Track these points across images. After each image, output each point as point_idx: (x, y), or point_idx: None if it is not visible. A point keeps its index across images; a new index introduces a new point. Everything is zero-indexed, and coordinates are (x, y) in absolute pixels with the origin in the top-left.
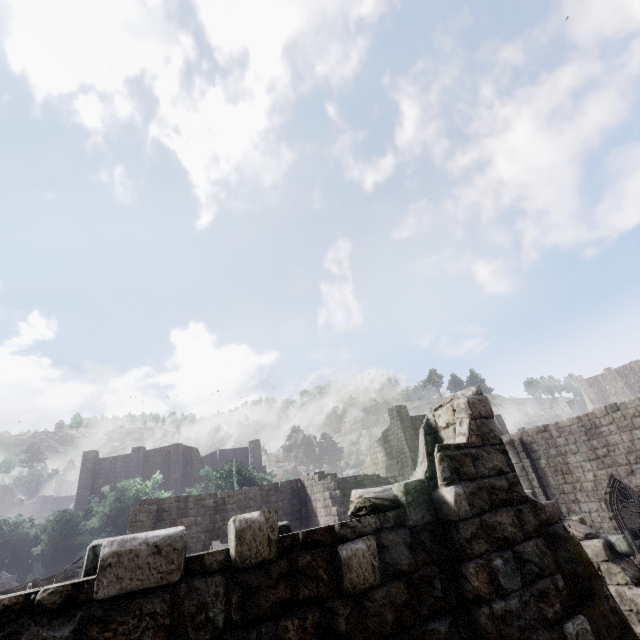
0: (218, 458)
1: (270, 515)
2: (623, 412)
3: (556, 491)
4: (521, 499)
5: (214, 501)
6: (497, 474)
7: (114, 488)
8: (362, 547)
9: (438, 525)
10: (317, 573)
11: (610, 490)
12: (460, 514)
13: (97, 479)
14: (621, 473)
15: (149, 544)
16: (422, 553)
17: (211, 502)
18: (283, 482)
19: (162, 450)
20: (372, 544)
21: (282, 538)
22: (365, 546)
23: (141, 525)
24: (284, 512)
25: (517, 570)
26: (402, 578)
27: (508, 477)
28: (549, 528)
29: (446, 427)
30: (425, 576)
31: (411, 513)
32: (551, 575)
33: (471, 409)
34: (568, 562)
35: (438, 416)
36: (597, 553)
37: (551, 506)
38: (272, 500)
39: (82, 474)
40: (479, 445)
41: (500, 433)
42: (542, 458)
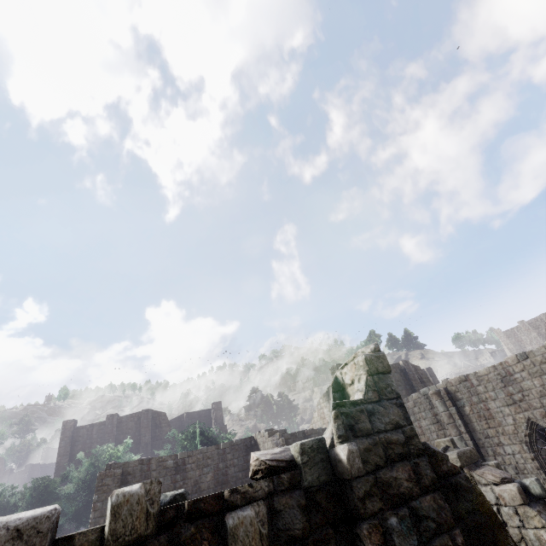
0: (185, 420)
1: (151, 486)
2: (532, 359)
3: (481, 435)
4: (418, 452)
5: (175, 462)
6: (393, 428)
7: (90, 454)
8: (250, 514)
9: (335, 484)
10: (200, 545)
11: (529, 432)
12: (352, 472)
13: (75, 446)
14: (537, 416)
15: (9, 528)
16: (317, 515)
17: (172, 463)
18: (238, 440)
19: (133, 416)
20: (261, 510)
21: (165, 510)
22: (253, 513)
23: (107, 489)
24: (239, 469)
25: (413, 528)
26: (294, 544)
27: (405, 430)
28: (451, 479)
29: (351, 384)
30: (319, 540)
31: (306, 473)
32: (449, 530)
33: (368, 366)
34: (471, 513)
35: (344, 374)
36: (513, 497)
37: (469, 452)
38: (228, 458)
39: (62, 442)
40: (376, 400)
41: (431, 384)
42: (466, 405)
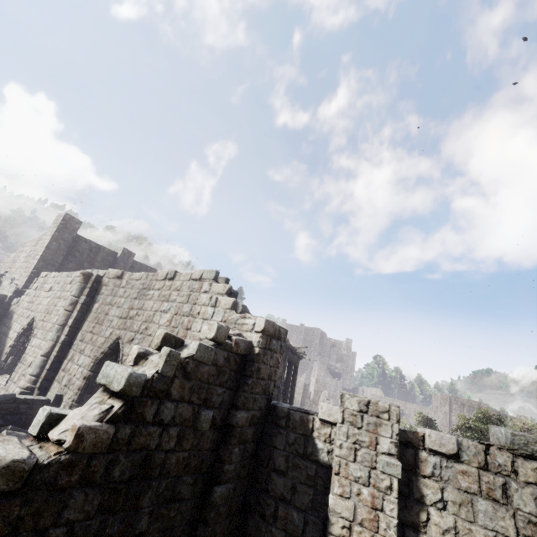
0: None
1: None
2: (174, 282)
3: (80, 337)
4: None
5: None
6: None
7: None
8: None
9: None
10: None
11: (108, 351)
12: None
13: None
14: (126, 338)
15: None
16: None
17: None
18: None
19: None
20: None
21: None
22: None
23: None
24: None
25: None
26: None
27: None
28: None
29: None
30: None
31: None
32: None
33: None
34: None
35: None
36: None
37: None
38: None
39: None
40: None
41: None
42: (99, 302)
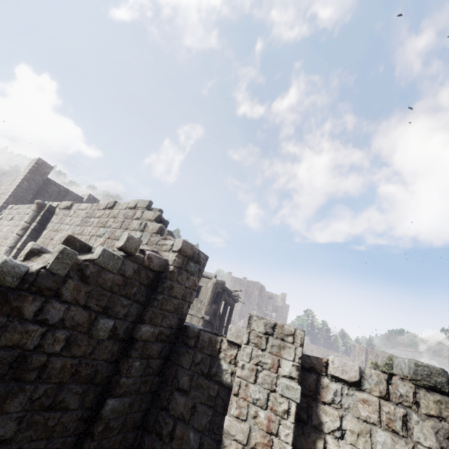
0: None
1: None
2: (112, 211)
3: None
4: None
5: None
6: None
7: None
8: None
9: None
10: None
11: None
12: None
13: None
14: None
15: None
16: None
17: None
18: None
19: None
20: None
21: None
22: None
23: None
24: None
25: None
26: None
27: None
28: None
29: None
30: None
31: None
32: None
33: None
34: None
35: None
36: None
37: None
38: None
39: None
40: None
41: None
42: (48, 229)
